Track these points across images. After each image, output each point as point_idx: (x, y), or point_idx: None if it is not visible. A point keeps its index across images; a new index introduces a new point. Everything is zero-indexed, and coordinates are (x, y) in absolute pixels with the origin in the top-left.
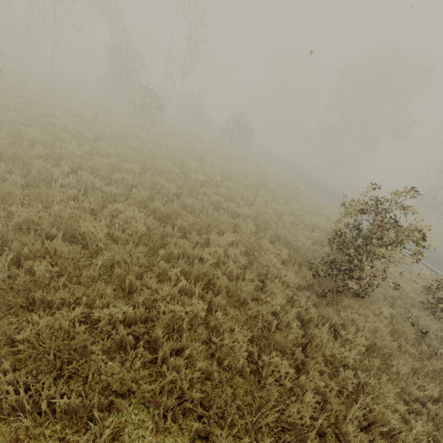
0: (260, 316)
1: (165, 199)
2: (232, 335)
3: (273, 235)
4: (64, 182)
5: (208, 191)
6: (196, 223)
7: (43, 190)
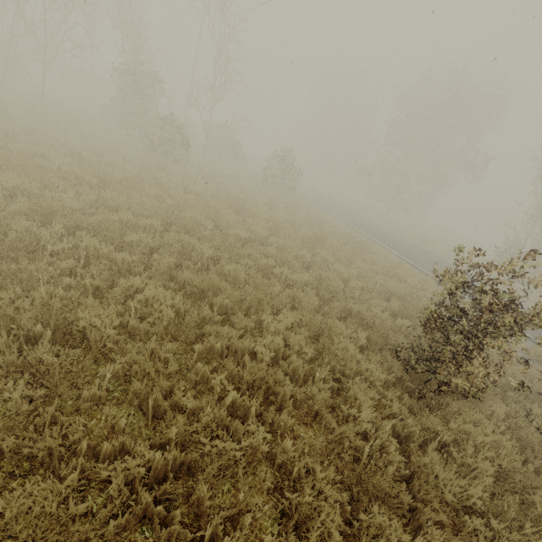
0: (346, 442)
1: (197, 265)
2: (313, 481)
3: (341, 309)
4: (55, 249)
5: (254, 252)
6: (243, 299)
7: (24, 264)
